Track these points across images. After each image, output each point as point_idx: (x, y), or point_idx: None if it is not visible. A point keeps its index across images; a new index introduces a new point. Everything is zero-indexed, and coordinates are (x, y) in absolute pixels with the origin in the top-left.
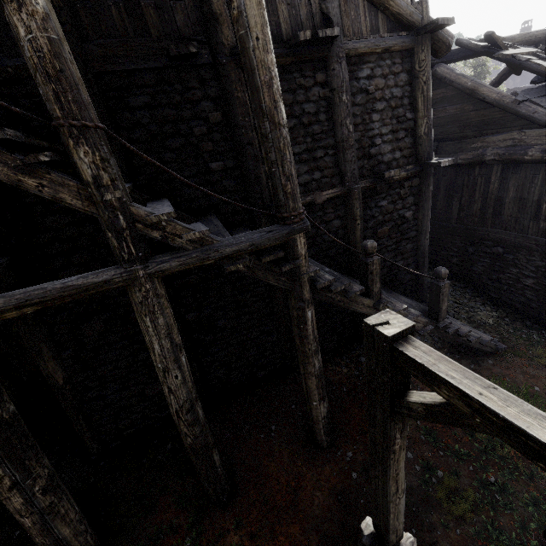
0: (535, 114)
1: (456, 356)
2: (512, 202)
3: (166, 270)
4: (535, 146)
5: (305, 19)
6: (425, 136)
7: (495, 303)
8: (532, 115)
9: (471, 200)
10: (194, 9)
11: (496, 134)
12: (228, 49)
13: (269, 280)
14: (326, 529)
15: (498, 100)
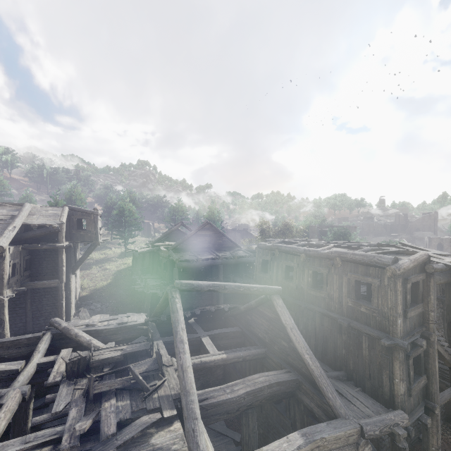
0: None
1: None
2: None
3: None
4: None
5: (438, 289)
6: None
7: None
8: None
9: None
10: None
11: None
12: None
13: None
14: None
15: None
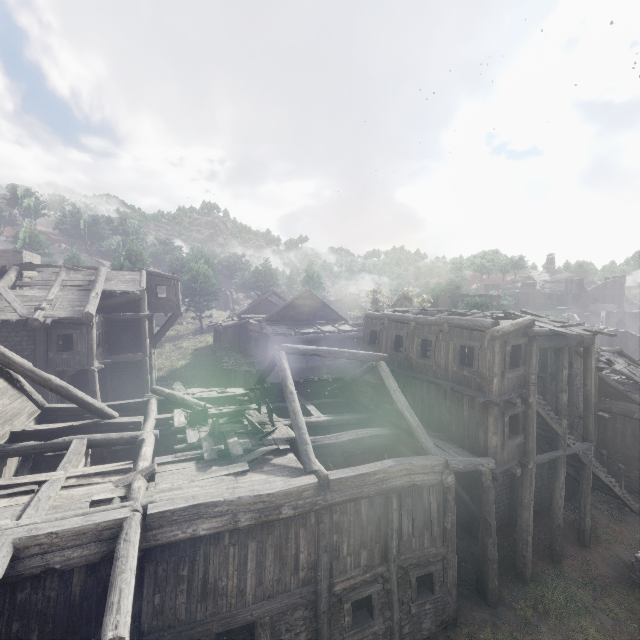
0: (635, 399)
1: (623, 515)
2: (630, 436)
3: (569, 453)
4: (637, 412)
5: None
6: (596, 402)
7: (628, 490)
8: (634, 399)
9: (605, 429)
10: (542, 362)
11: (616, 400)
12: (548, 373)
13: (584, 460)
14: (610, 573)
15: (616, 387)
